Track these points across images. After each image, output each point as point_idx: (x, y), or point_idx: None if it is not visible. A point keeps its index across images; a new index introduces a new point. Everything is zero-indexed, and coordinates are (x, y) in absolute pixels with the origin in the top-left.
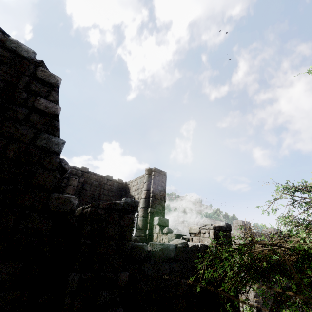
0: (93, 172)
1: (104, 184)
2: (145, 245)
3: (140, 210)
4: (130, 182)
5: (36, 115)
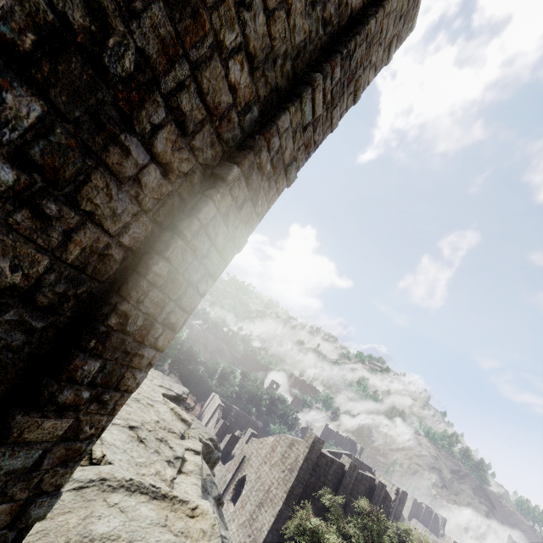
0: (358, 459)
1: (362, 468)
2: None
3: None
4: (378, 473)
5: (386, 513)
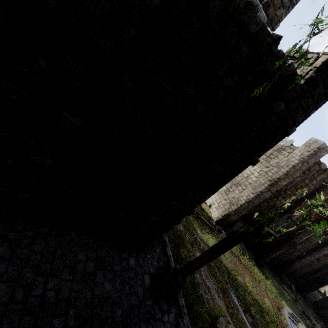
0: None
1: None
2: None
3: None
4: None
5: None
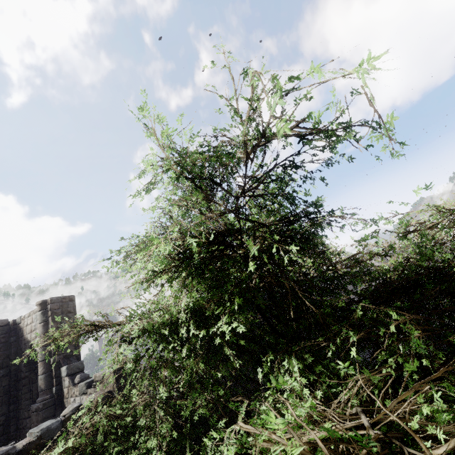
0: None
1: None
2: (10, 449)
3: (39, 365)
4: (21, 318)
5: None
